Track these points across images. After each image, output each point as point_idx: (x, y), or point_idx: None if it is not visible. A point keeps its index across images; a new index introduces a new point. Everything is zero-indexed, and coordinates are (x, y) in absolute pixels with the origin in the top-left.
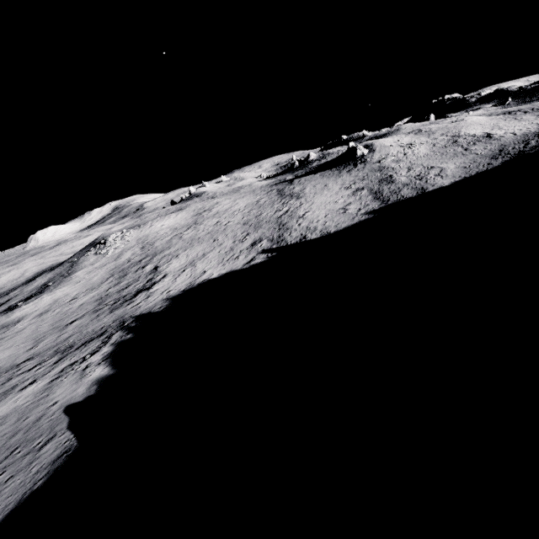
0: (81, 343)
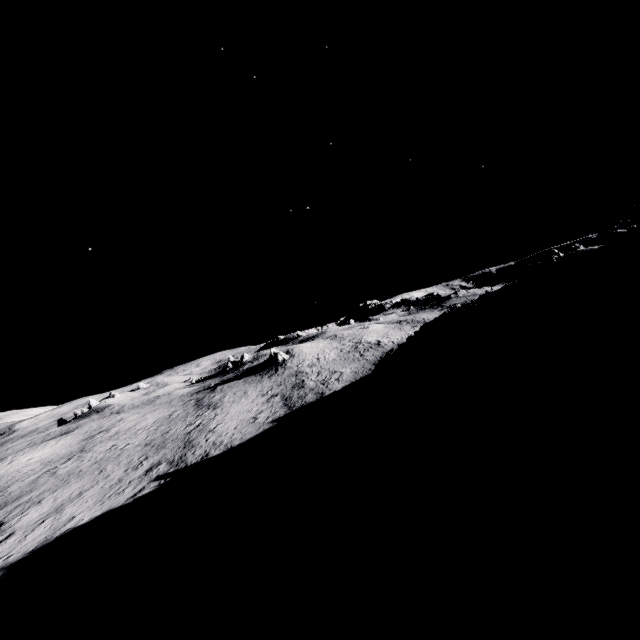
0: None
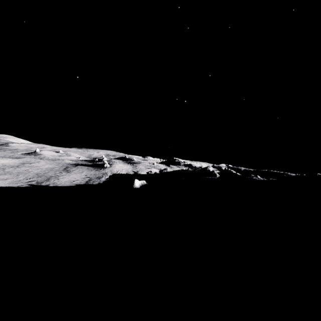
0: None
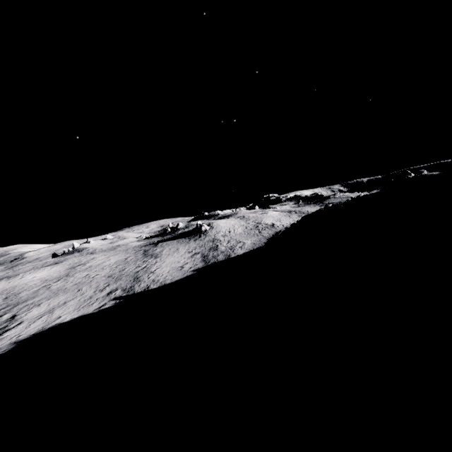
0: None
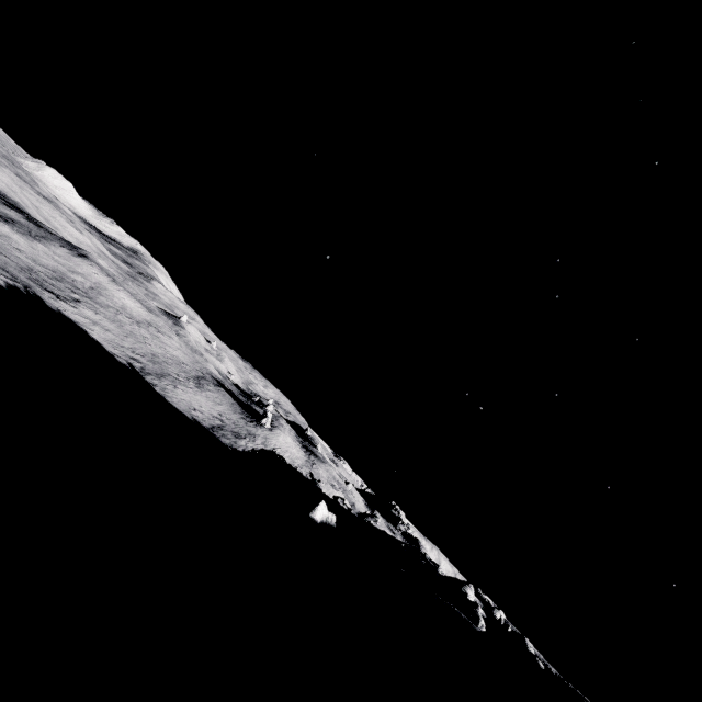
0: (2, 267)
